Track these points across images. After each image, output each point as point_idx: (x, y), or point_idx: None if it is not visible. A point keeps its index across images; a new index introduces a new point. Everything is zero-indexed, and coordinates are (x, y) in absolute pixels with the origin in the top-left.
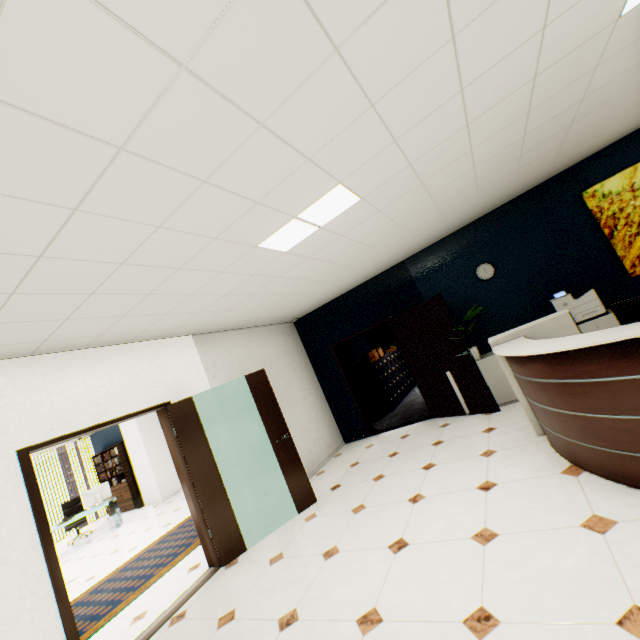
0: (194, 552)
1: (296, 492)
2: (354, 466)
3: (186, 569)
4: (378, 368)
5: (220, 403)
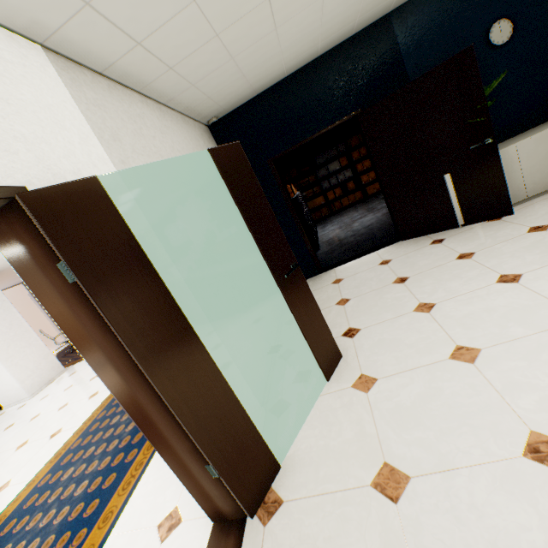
0: (145, 484)
1: (320, 351)
2: (347, 304)
3: (151, 531)
4: (300, 204)
5: (151, 219)
